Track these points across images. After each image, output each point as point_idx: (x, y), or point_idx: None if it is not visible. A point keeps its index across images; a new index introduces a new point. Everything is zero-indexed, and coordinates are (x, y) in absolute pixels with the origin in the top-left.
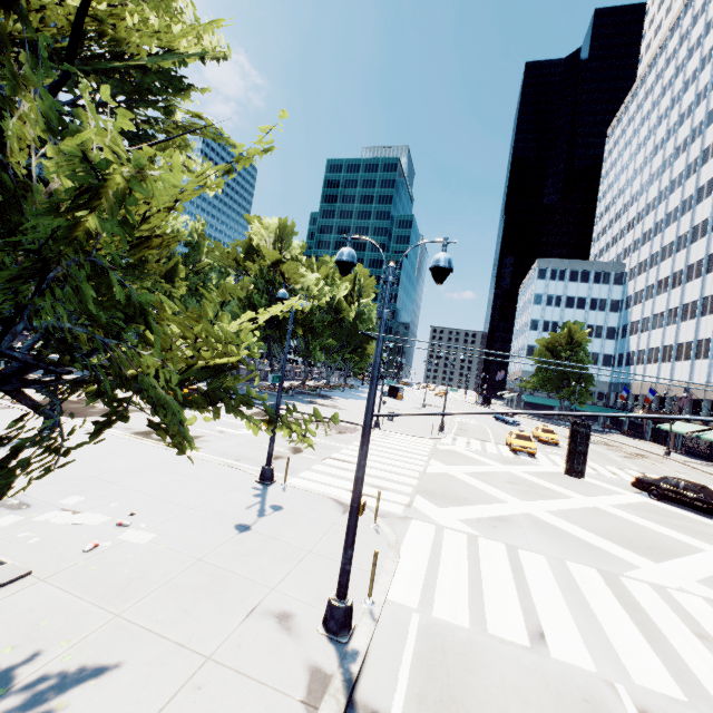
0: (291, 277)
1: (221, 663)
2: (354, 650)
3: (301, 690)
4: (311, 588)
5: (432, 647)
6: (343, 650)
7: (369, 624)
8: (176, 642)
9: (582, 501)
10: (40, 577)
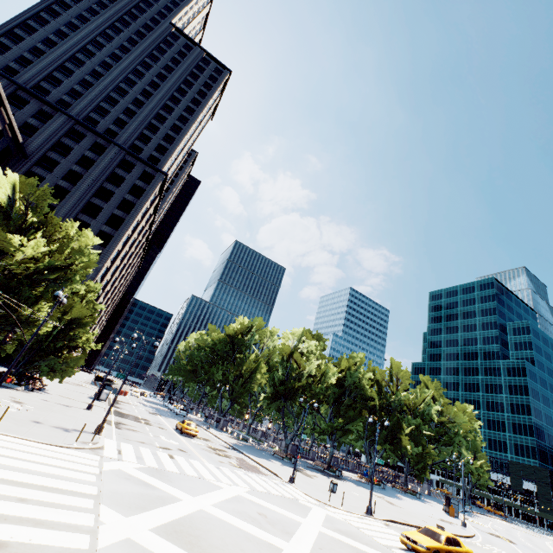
0: (301, 364)
1: None
2: None
3: None
4: None
5: None
6: None
7: None
8: None
9: (282, 543)
10: None
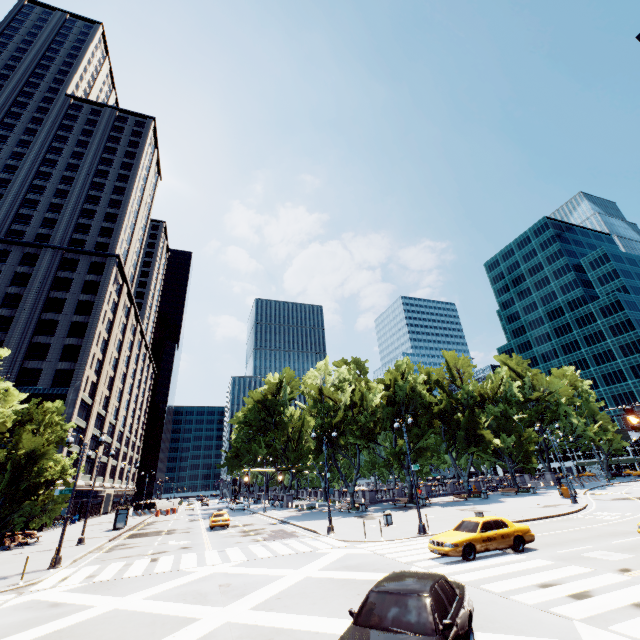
0: (334, 398)
1: None
2: None
3: None
4: None
5: None
6: None
7: None
8: None
9: (210, 611)
10: None
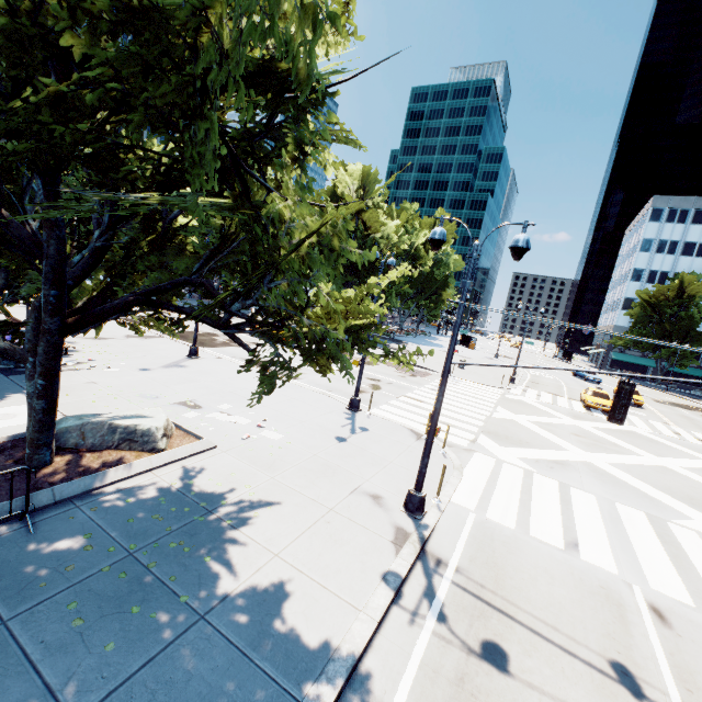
0: (372, 226)
1: (339, 513)
2: (426, 524)
3: (391, 536)
4: (393, 485)
5: (483, 535)
6: (418, 522)
7: (436, 512)
8: (310, 498)
9: (650, 460)
10: (222, 450)
